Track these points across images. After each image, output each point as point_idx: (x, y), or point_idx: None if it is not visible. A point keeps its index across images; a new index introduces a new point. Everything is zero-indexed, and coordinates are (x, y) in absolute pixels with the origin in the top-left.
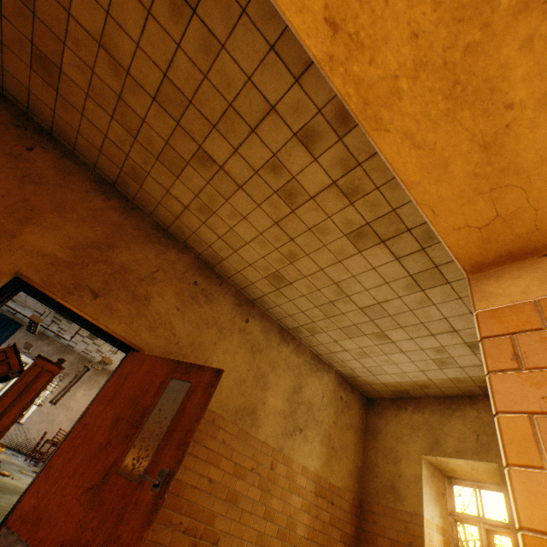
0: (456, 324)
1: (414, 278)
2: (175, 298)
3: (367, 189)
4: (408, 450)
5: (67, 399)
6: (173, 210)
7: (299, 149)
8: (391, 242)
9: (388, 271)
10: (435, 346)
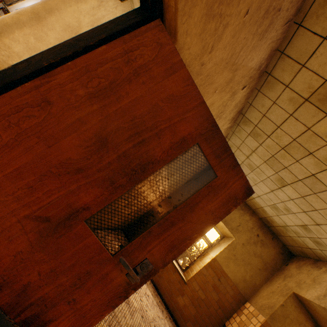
0: (326, 227)
1: None
2: None
3: None
4: None
5: None
6: None
7: None
8: None
9: None
10: (291, 209)
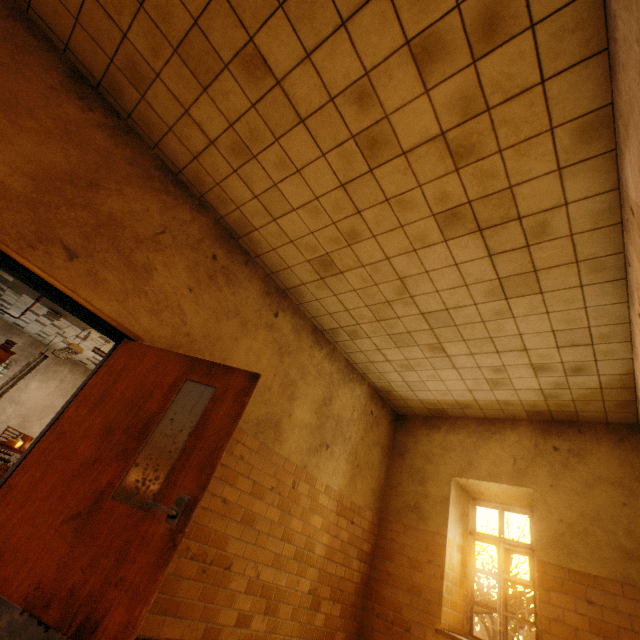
0: (530, 342)
1: (503, 282)
2: (187, 274)
3: (486, 151)
4: (438, 471)
5: (15, 391)
6: (191, 145)
7: (407, 71)
8: (490, 232)
9: (473, 270)
10: (495, 365)
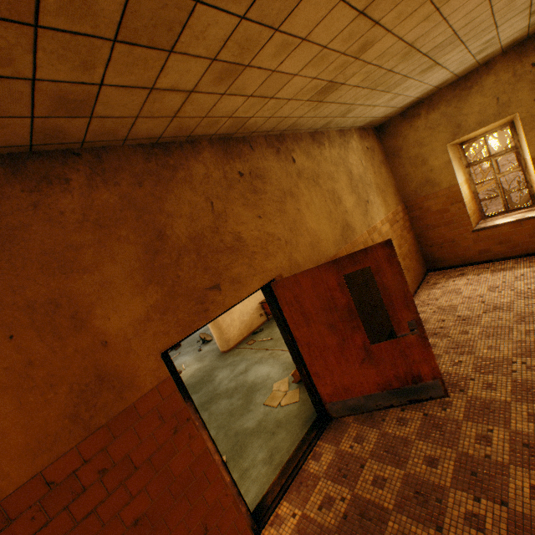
0: None
1: None
2: (248, 211)
3: None
4: (433, 149)
5: None
6: (166, 111)
7: None
8: None
9: None
10: (488, 39)
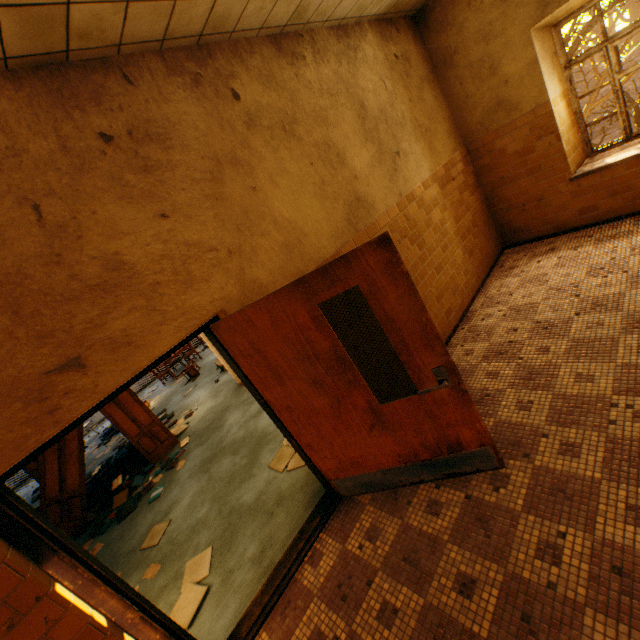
0: None
1: None
2: (135, 209)
3: None
4: (508, 41)
5: None
6: None
7: None
8: None
9: None
10: None
